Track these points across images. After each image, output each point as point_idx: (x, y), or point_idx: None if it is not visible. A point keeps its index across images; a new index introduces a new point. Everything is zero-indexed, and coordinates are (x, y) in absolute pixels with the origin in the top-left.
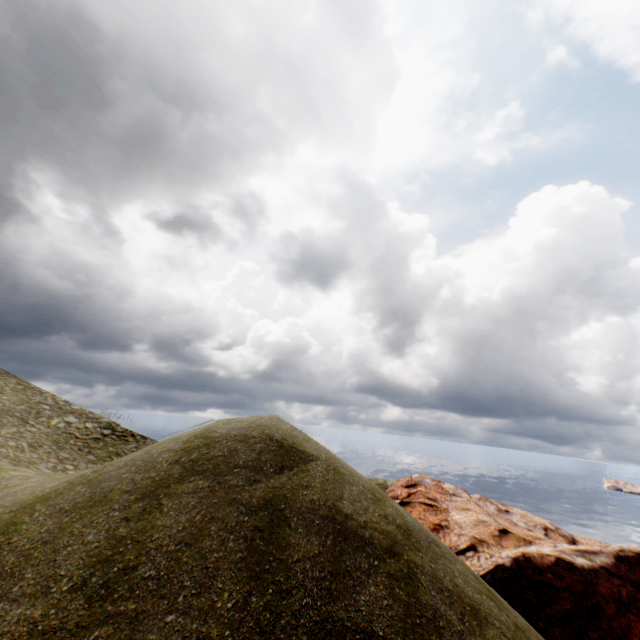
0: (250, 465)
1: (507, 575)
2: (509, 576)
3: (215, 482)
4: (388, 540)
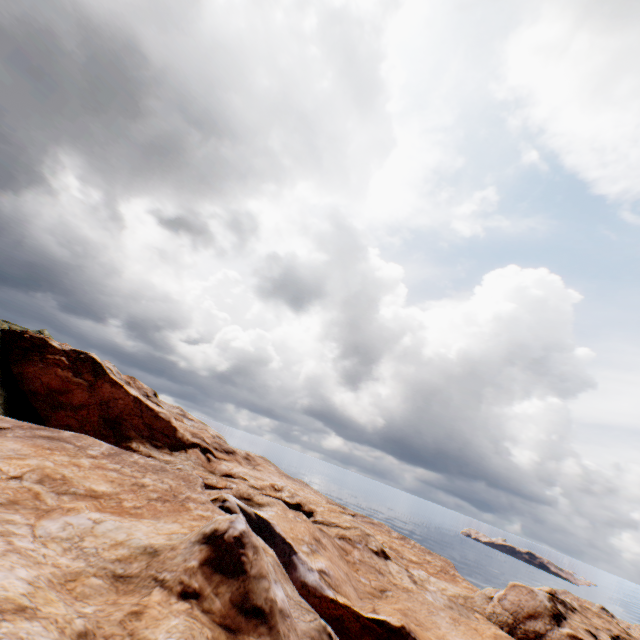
0: None
1: (15, 332)
2: (15, 333)
3: None
4: None
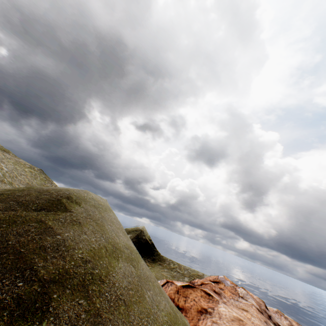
0: (22, 202)
1: None
2: None
3: None
4: (55, 278)
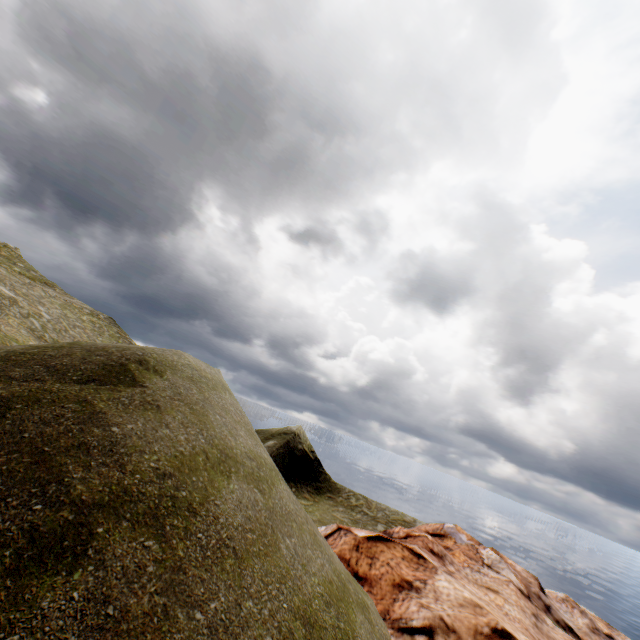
0: (56, 368)
1: None
2: None
3: (1, 370)
4: (104, 499)
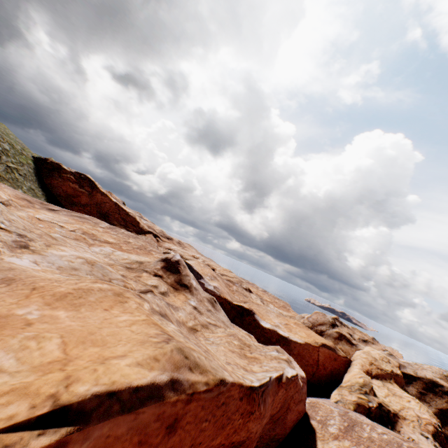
0: None
1: (41, 159)
2: (42, 159)
3: None
4: None
